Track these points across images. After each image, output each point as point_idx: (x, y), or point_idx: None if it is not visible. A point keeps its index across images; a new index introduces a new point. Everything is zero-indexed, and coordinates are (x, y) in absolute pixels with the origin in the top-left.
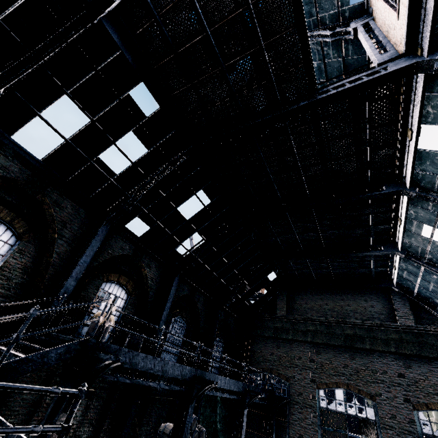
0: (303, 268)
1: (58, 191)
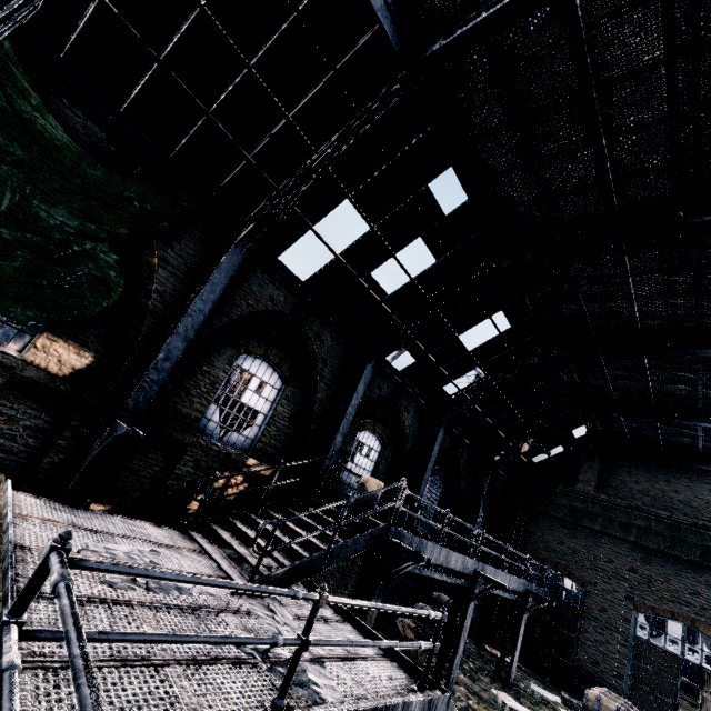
0: (643, 429)
1: (319, 319)
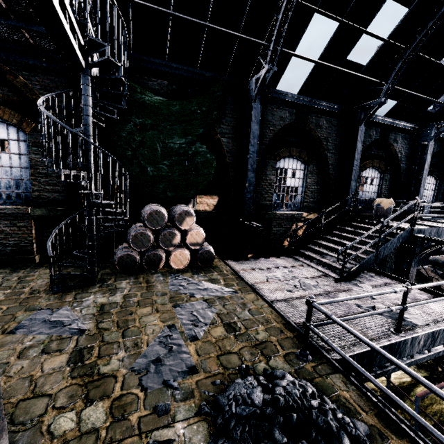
0: None
1: (314, 113)
